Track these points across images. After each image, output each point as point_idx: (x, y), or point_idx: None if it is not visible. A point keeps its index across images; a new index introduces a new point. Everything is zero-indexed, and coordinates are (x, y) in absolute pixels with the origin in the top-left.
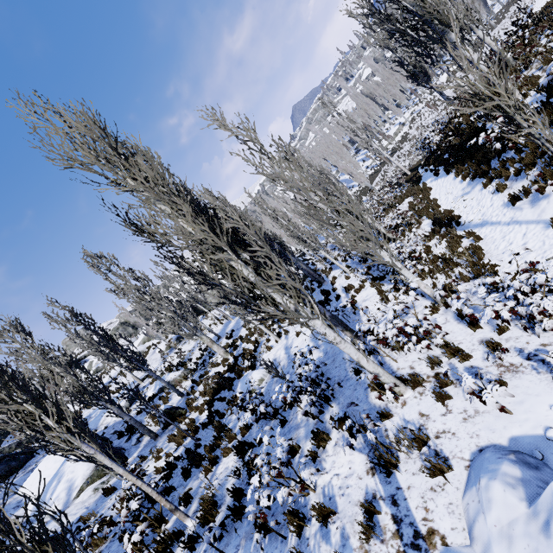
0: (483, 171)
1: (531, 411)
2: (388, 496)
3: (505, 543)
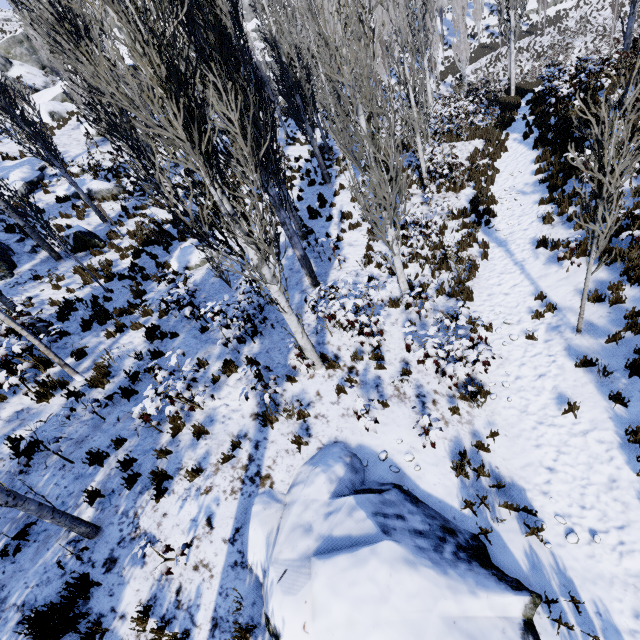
0: (555, 184)
1: (386, 434)
2: (255, 440)
3: (303, 507)
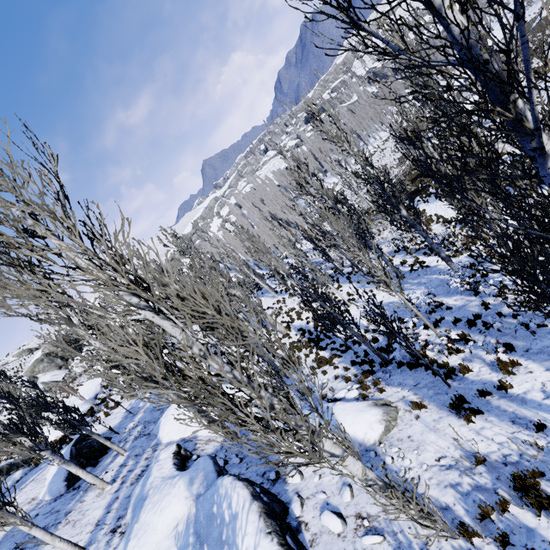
0: None
1: None
2: None
3: None
